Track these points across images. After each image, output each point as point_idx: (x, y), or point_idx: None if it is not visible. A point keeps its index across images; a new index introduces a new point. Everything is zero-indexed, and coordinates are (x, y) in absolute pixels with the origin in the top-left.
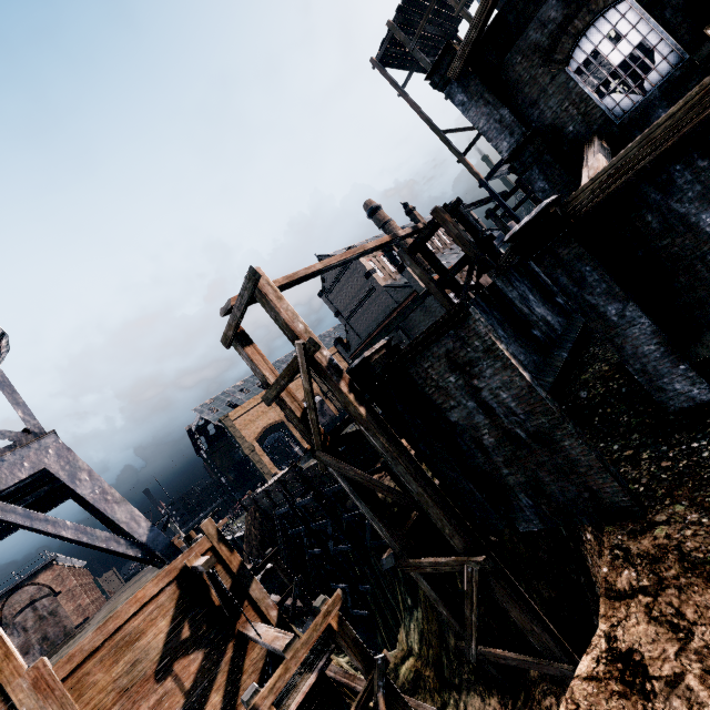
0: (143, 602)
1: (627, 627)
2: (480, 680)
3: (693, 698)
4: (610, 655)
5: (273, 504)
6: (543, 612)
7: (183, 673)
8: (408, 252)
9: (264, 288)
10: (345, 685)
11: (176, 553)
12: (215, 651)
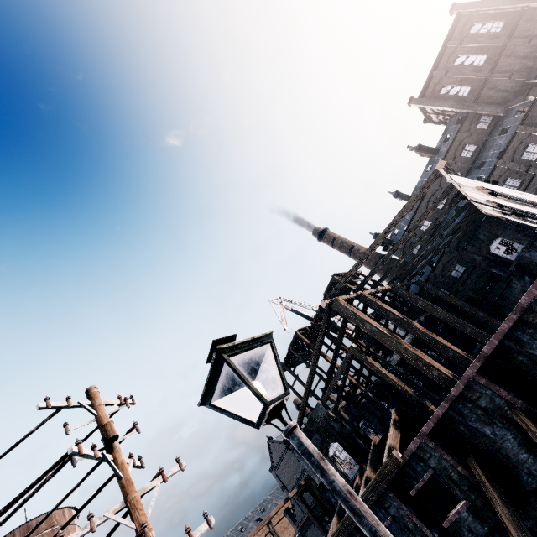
0: None
1: None
2: None
3: None
4: None
5: None
6: None
7: None
8: (300, 496)
9: None
10: None
11: None
12: None
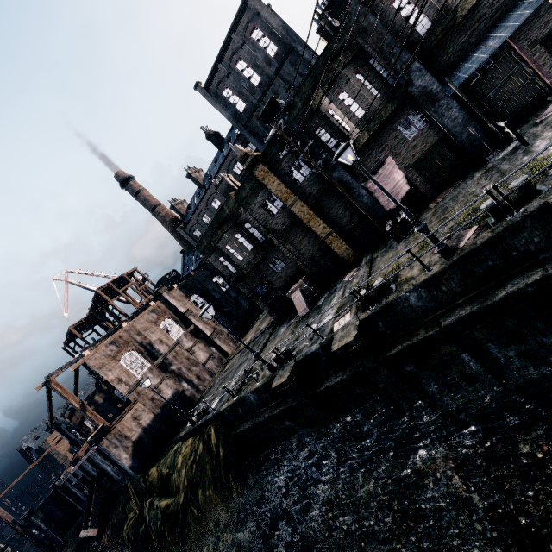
0: None
1: None
2: None
3: None
4: None
5: None
6: None
7: None
8: None
9: None
10: None
11: None
12: None
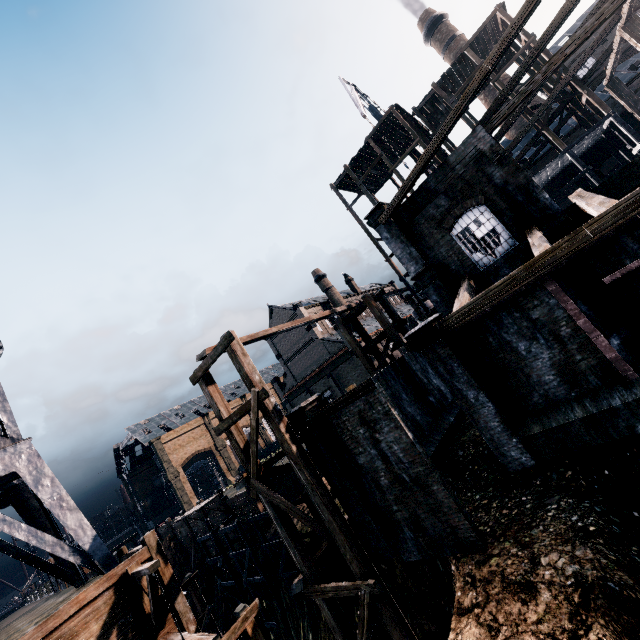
0: (83, 604)
1: (463, 631)
2: None
3: None
4: None
5: (191, 533)
6: None
7: None
8: (343, 322)
9: (235, 347)
10: None
11: (113, 563)
12: None
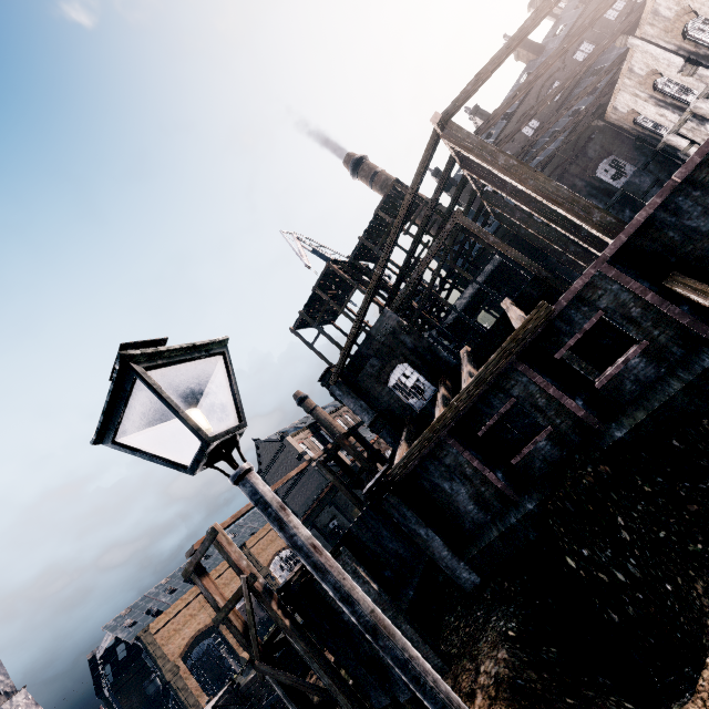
0: None
1: None
2: None
3: None
4: None
5: None
6: None
7: None
8: (324, 463)
9: (220, 539)
10: None
11: None
12: None
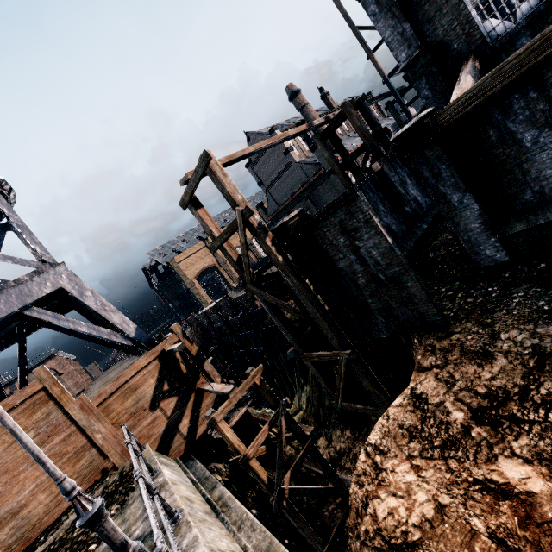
0: (139, 369)
1: (423, 383)
2: (341, 422)
3: (446, 410)
4: (411, 396)
5: (210, 322)
6: (383, 387)
7: (166, 408)
8: (320, 138)
9: (214, 167)
10: (261, 420)
11: (154, 344)
12: (184, 398)
